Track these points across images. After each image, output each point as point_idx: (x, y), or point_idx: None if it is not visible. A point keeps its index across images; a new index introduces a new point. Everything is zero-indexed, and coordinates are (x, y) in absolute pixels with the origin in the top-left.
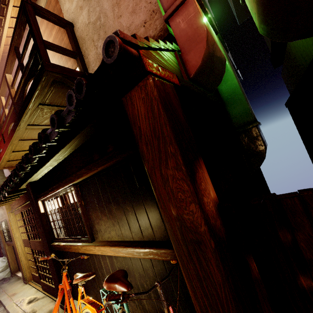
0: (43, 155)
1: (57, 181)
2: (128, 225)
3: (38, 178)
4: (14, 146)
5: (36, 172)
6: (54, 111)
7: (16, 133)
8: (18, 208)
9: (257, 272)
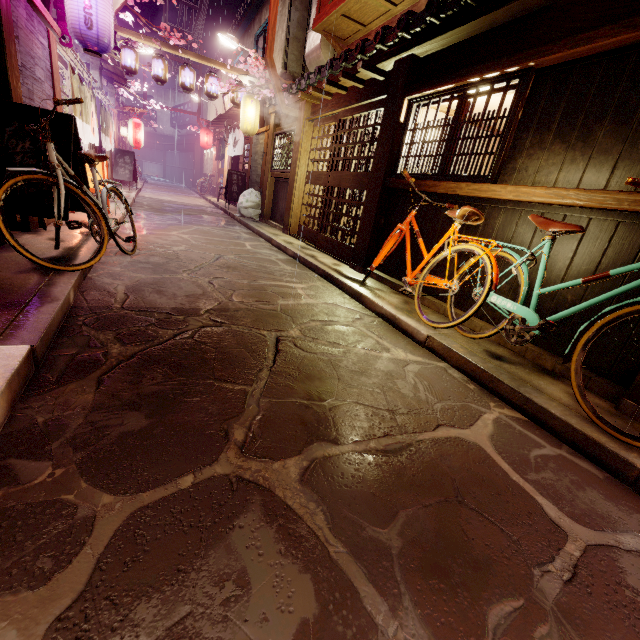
0: None
1: (483, 61)
2: (614, 165)
3: (431, 51)
4: None
5: (461, 25)
6: None
7: None
8: (337, 110)
9: None
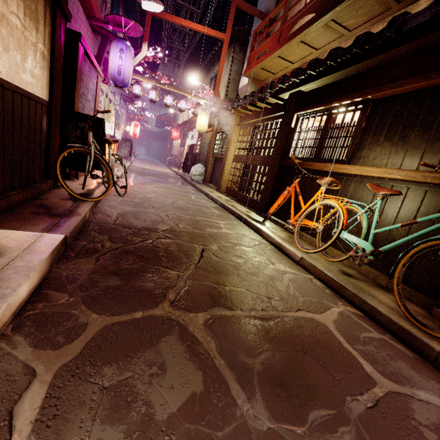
0: (352, 56)
1: (341, 94)
2: (421, 155)
3: (311, 89)
4: (287, 49)
5: (328, 75)
6: (377, 7)
7: (309, 29)
8: (254, 120)
9: None
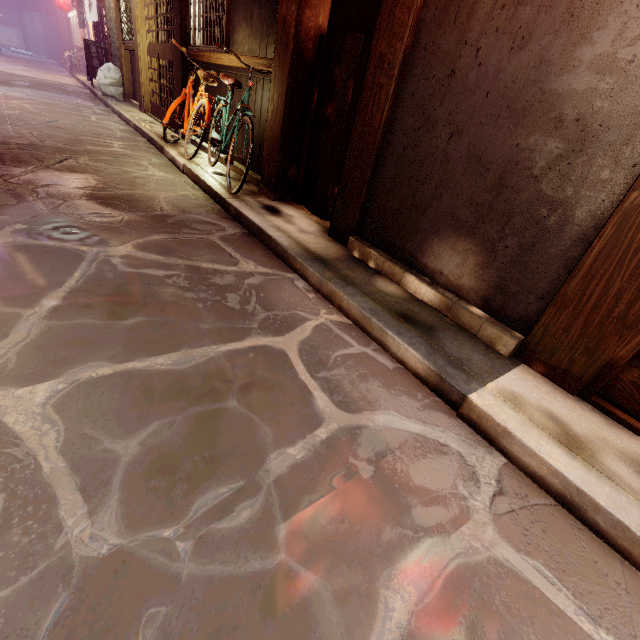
0: None
1: None
2: (260, 39)
3: None
4: None
5: None
6: None
7: None
8: None
9: (315, 103)
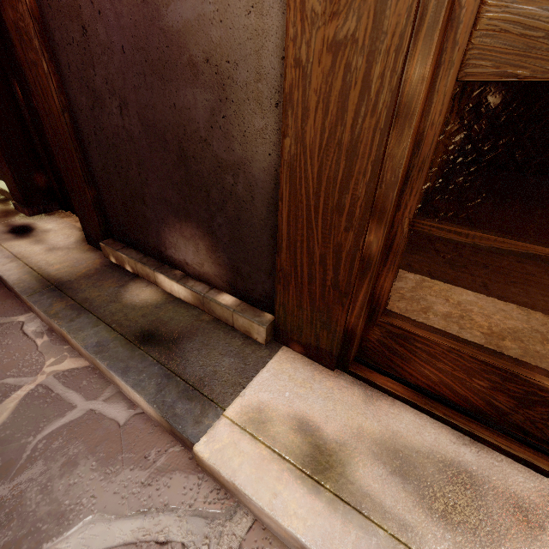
0: None
1: None
2: None
3: None
4: None
5: None
6: None
7: None
8: None
9: (21, 98)
